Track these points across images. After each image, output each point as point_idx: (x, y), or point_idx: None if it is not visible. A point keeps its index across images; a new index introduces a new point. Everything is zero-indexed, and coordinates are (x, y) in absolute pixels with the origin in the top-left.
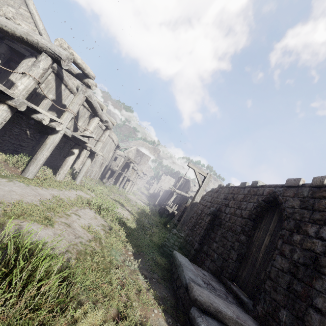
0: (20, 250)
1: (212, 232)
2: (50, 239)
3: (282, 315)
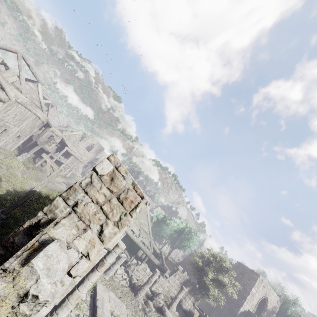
0: None
1: None
2: None
3: None
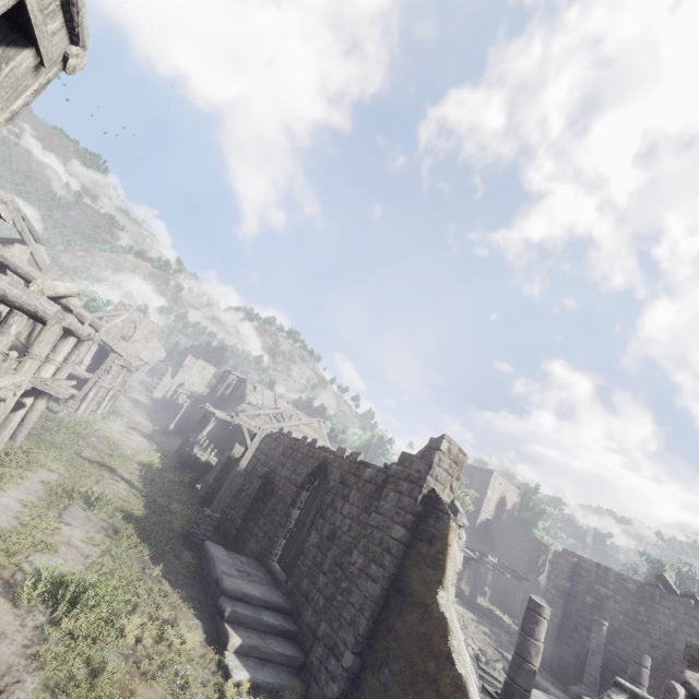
0: (59, 586)
1: (262, 502)
2: (67, 568)
3: (304, 584)
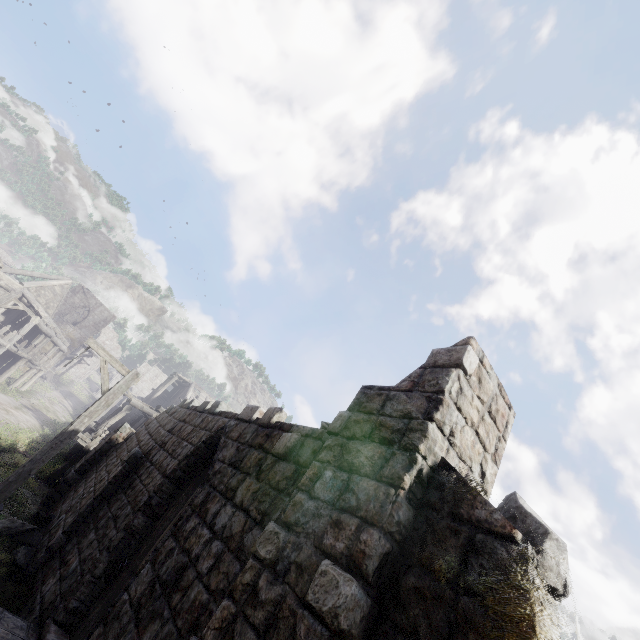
0: None
1: (107, 504)
2: None
3: None
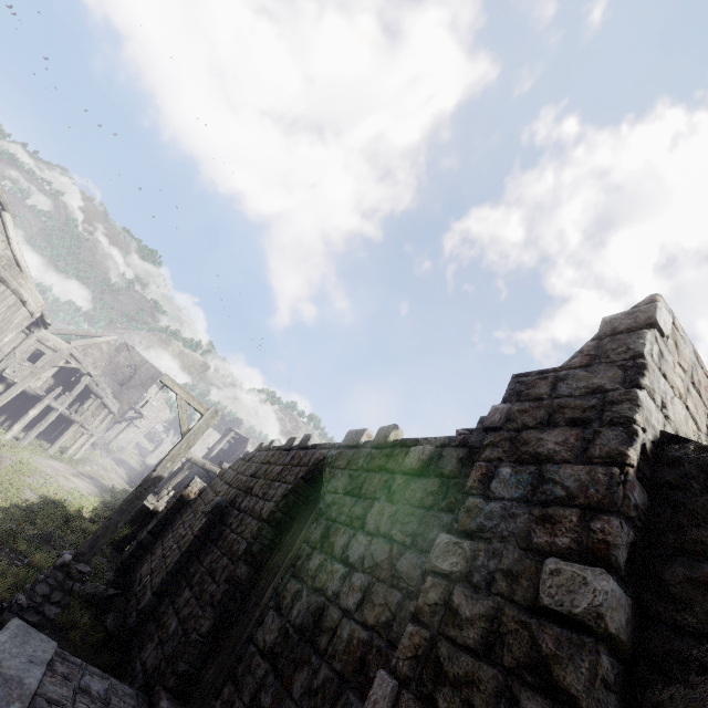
0: None
1: (197, 559)
2: None
3: None
